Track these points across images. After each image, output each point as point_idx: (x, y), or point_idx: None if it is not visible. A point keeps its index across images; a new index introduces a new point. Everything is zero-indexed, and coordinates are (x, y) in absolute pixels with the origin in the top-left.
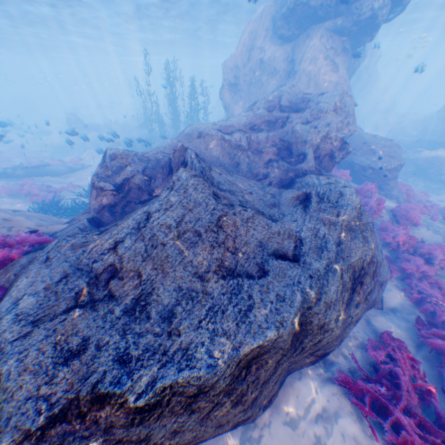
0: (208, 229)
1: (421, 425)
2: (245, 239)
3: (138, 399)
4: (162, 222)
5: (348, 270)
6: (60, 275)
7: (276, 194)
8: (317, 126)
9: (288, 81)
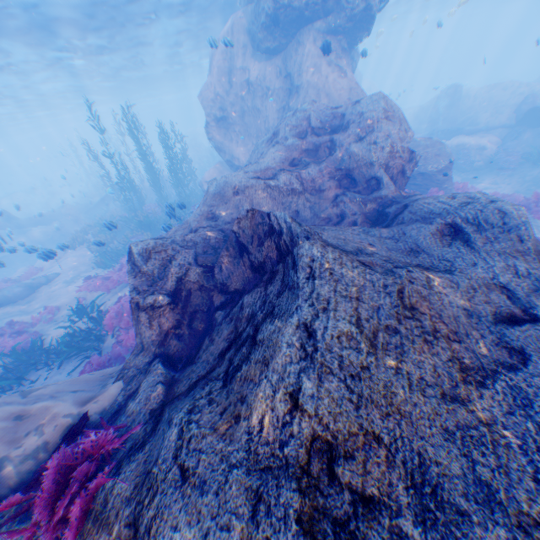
0: (401, 319)
1: None
2: (449, 313)
3: None
4: (336, 334)
5: None
6: (244, 501)
7: (396, 236)
8: (377, 141)
9: (292, 100)
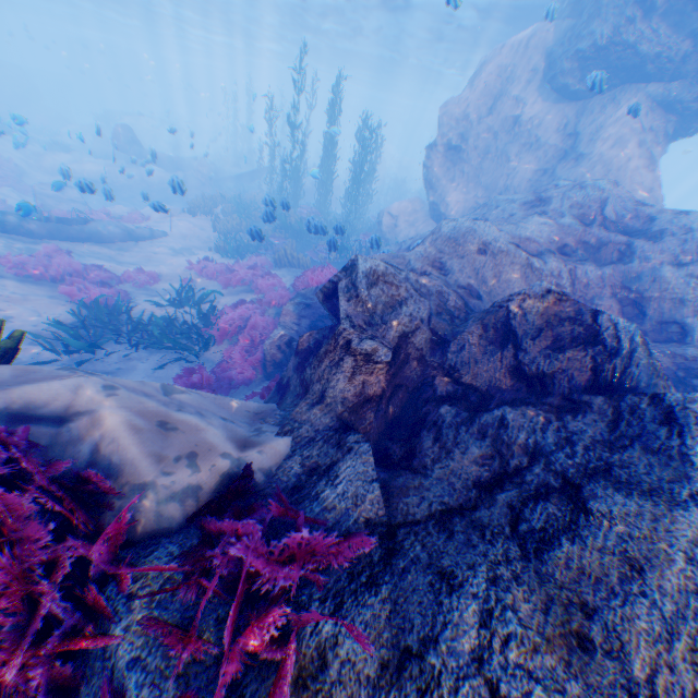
0: None
1: None
2: None
3: None
4: None
5: None
6: None
7: None
8: None
9: (563, 167)
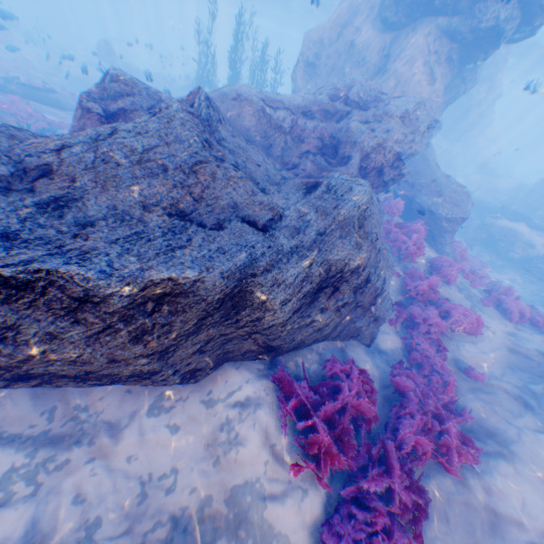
0: (178, 169)
1: (339, 439)
2: (219, 195)
3: (5, 268)
4: (127, 143)
5: (321, 265)
6: None
7: (290, 179)
8: (375, 131)
9: (375, 80)
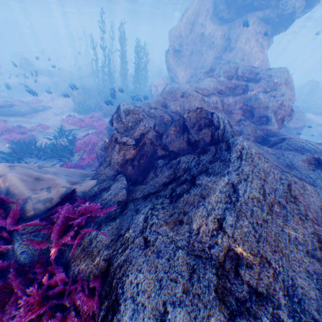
0: (288, 201)
1: None
2: (313, 208)
3: None
4: (250, 196)
5: None
6: (186, 269)
7: (277, 155)
8: (275, 96)
9: (225, 54)
